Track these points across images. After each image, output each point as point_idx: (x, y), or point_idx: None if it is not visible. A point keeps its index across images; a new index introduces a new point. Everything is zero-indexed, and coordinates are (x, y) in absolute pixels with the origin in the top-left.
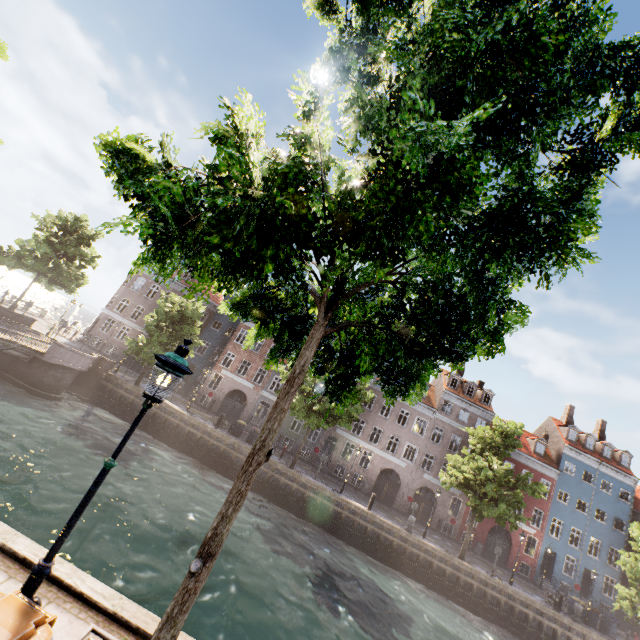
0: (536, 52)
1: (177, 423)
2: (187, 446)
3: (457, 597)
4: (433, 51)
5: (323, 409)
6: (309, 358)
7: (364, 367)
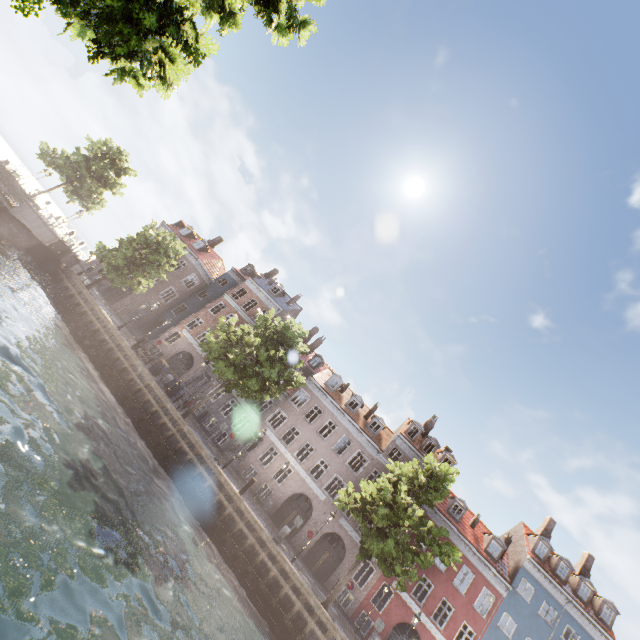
0: None
1: (98, 327)
2: (95, 352)
3: None
4: None
5: (239, 363)
6: None
7: None
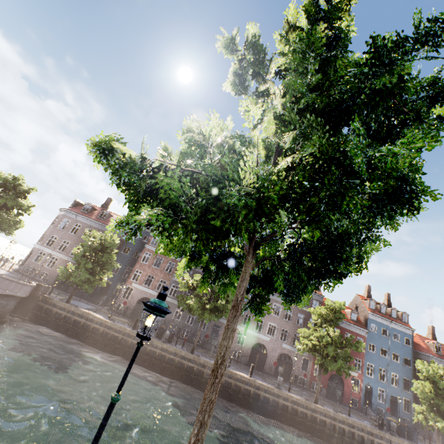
0: (403, 92)
1: (102, 329)
2: (111, 346)
3: (316, 432)
4: (321, 83)
5: (212, 306)
6: (246, 288)
7: (279, 289)
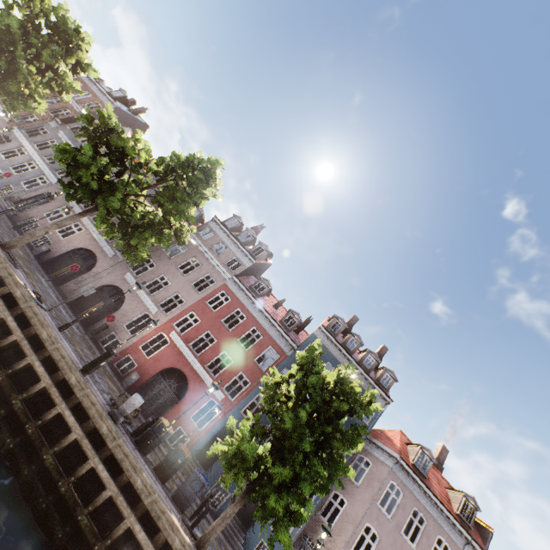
0: None
1: None
2: None
3: None
4: None
5: None
6: None
7: None
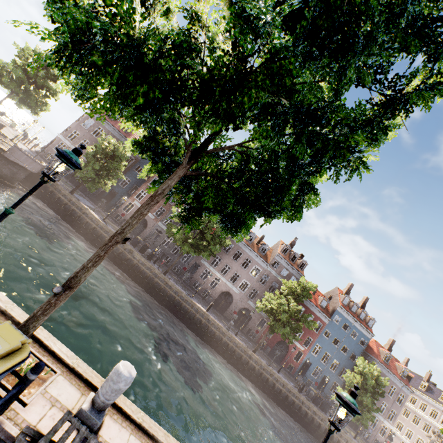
0: None
1: (94, 226)
2: (98, 243)
3: (244, 372)
4: None
5: (194, 243)
6: (170, 186)
7: (207, 204)
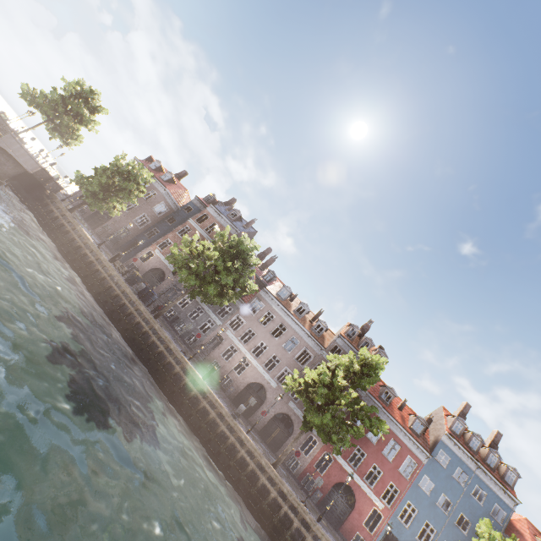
0: None
1: (80, 244)
2: (79, 265)
3: (250, 499)
4: None
5: (200, 272)
6: None
7: None
